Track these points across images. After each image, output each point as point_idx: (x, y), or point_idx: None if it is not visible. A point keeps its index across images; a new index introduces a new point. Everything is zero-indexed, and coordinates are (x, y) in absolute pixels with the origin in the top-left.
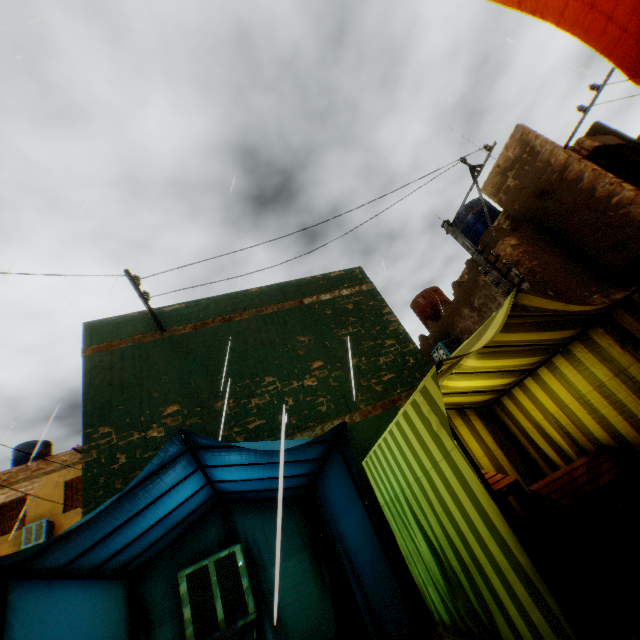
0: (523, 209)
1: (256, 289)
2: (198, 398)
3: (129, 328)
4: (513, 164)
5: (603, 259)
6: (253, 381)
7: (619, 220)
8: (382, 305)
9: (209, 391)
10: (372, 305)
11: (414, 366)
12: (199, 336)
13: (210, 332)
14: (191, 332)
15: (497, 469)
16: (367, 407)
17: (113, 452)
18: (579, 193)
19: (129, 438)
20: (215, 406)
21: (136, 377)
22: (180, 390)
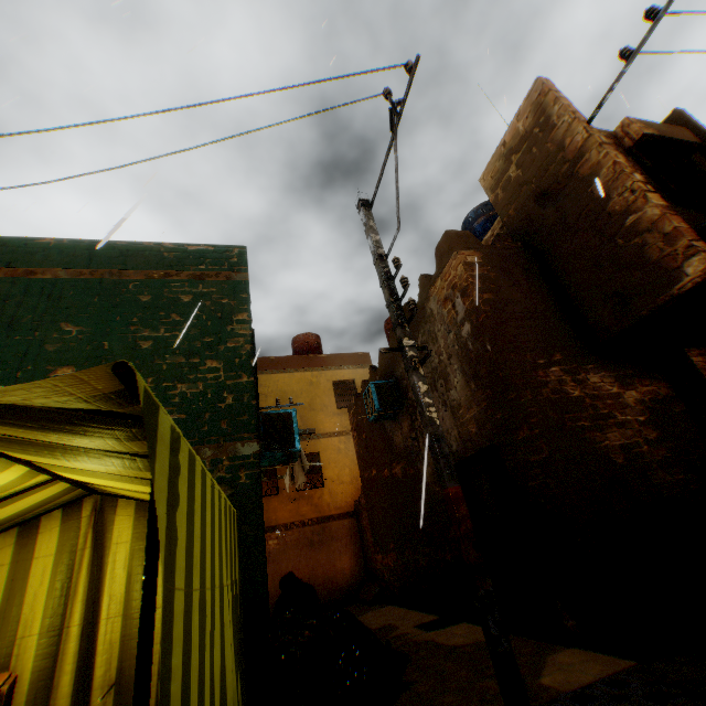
0: (519, 216)
1: (52, 240)
2: None
3: None
4: (521, 143)
5: (595, 315)
6: None
7: (630, 255)
8: (240, 308)
9: None
10: (223, 304)
11: (227, 410)
12: None
13: None
14: None
15: None
16: None
17: None
18: (589, 201)
19: None
20: None
21: None
22: None
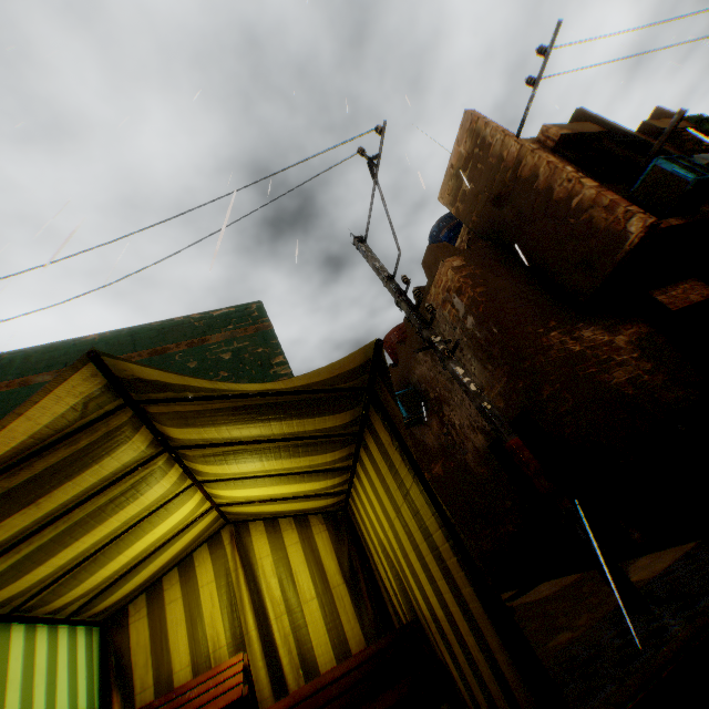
0: (482, 220)
1: (96, 336)
2: None
3: None
4: (466, 162)
5: (570, 282)
6: None
7: (583, 229)
8: (274, 352)
9: None
10: (260, 353)
11: None
12: None
13: None
14: None
15: (329, 620)
16: None
17: None
18: (537, 195)
19: None
20: None
21: None
22: None
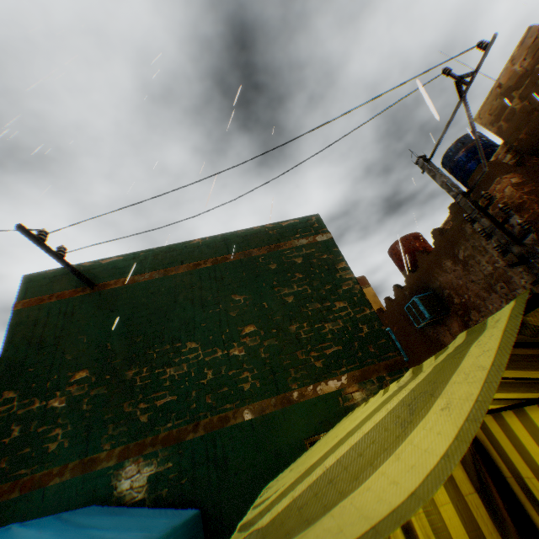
0: (531, 138)
1: (198, 240)
2: (111, 364)
3: (64, 281)
4: (520, 80)
5: None
6: (173, 347)
7: None
8: (337, 259)
9: (124, 356)
10: (325, 259)
11: (368, 337)
12: (129, 292)
13: (141, 288)
14: (122, 287)
15: (469, 528)
16: (300, 388)
17: (10, 422)
18: None
19: (30, 406)
20: (126, 374)
21: (56, 336)
22: (95, 353)
